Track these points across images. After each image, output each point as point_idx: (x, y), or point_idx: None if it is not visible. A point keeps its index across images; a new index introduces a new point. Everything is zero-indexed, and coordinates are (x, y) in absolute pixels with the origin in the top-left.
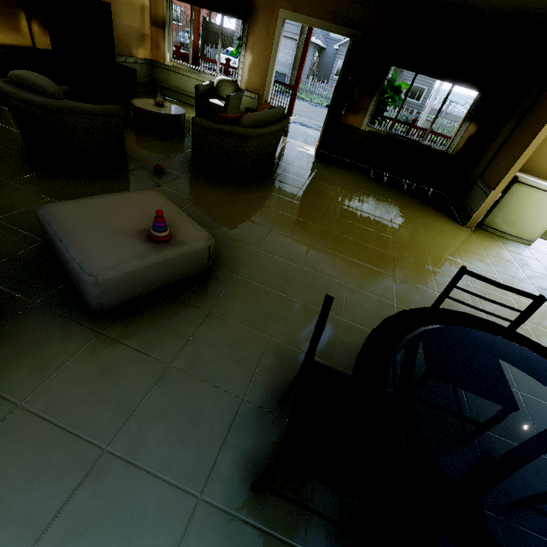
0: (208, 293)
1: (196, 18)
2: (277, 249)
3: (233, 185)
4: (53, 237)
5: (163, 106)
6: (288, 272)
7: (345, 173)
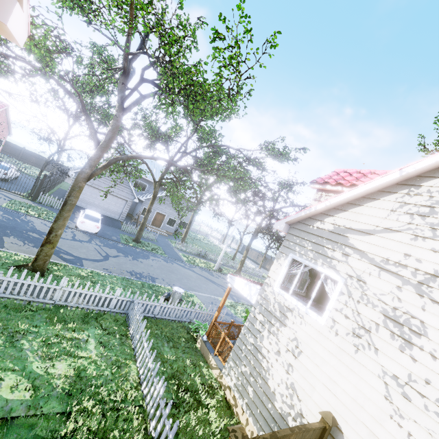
0: None
1: (222, 305)
2: None
3: None
4: None
5: None
6: None
7: None
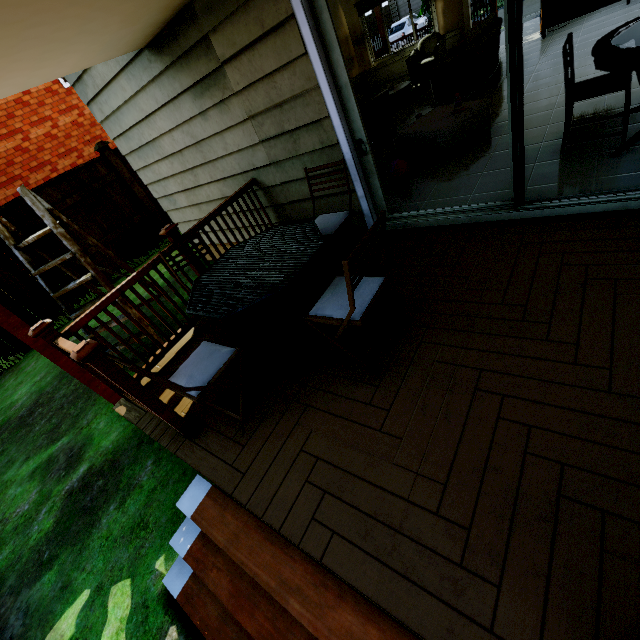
0: (495, 133)
1: (377, 15)
2: (532, 100)
3: (475, 96)
4: (411, 137)
5: (394, 88)
6: (548, 102)
7: (586, 26)
